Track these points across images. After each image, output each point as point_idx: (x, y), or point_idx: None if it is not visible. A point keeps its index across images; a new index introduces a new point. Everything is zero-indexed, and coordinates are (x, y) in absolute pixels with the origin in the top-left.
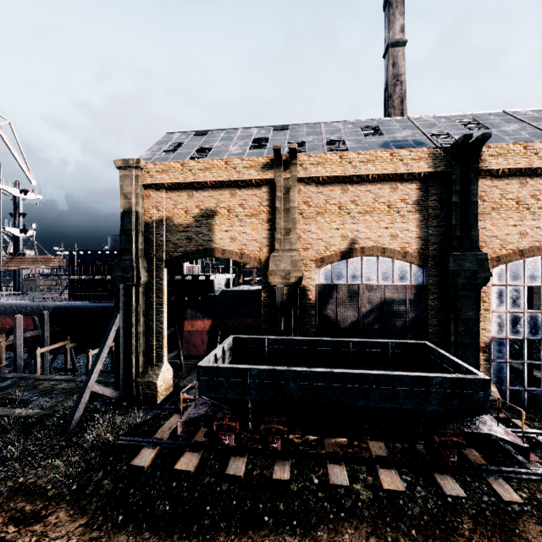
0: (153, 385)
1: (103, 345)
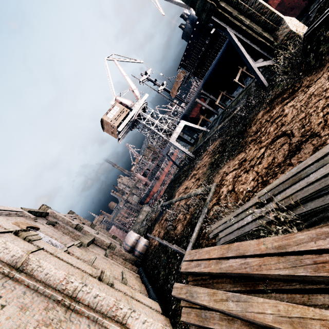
0: (290, 34)
1: (237, 48)
